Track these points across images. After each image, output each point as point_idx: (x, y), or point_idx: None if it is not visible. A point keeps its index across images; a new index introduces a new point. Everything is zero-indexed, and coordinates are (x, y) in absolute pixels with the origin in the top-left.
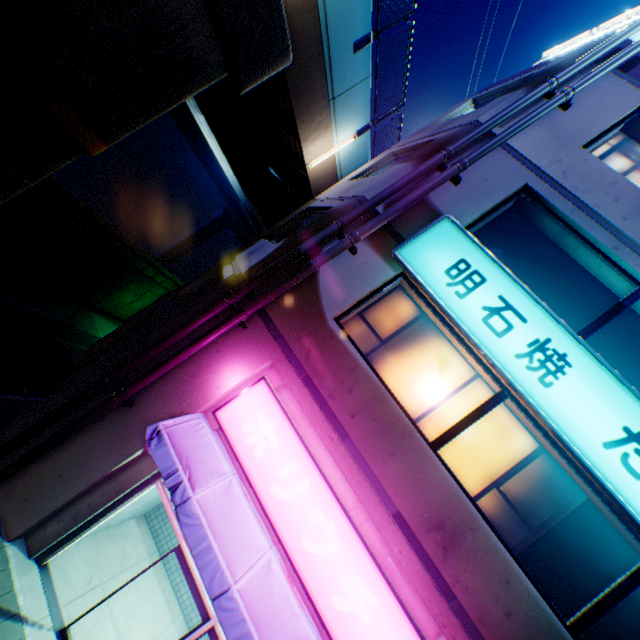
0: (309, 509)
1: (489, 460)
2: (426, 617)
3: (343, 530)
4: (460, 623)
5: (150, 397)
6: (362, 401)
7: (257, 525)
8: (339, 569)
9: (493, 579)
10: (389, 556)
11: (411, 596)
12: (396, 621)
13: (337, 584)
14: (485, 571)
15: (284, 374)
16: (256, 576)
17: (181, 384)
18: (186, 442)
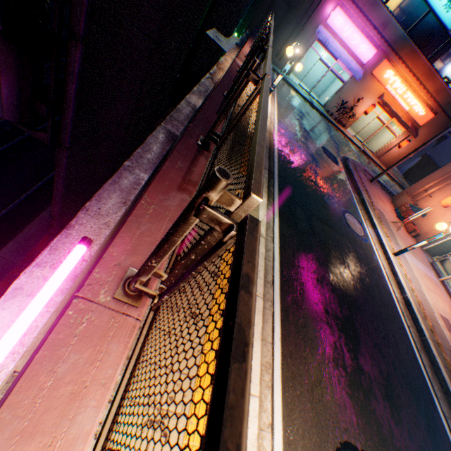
0: (352, 36)
1: (398, 3)
2: (376, 48)
3: (360, 37)
4: (384, 43)
5: (307, 26)
6: (366, 1)
7: (339, 45)
8: (359, 45)
9: (392, 32)
10: (369, 39)
11: (373, 45)
12: (371, 49)
13: (358, 48)
14: (391, 31)
15: (344, 2)
16: (342, 54)
17: (315, 19)
18: (321, 33)
